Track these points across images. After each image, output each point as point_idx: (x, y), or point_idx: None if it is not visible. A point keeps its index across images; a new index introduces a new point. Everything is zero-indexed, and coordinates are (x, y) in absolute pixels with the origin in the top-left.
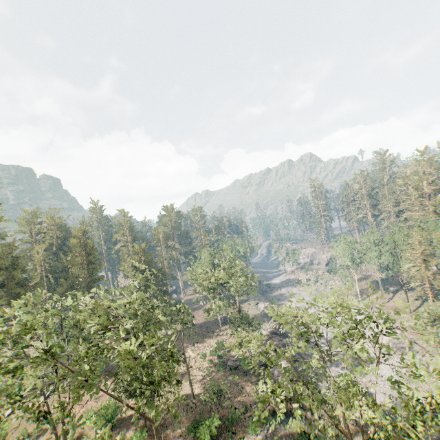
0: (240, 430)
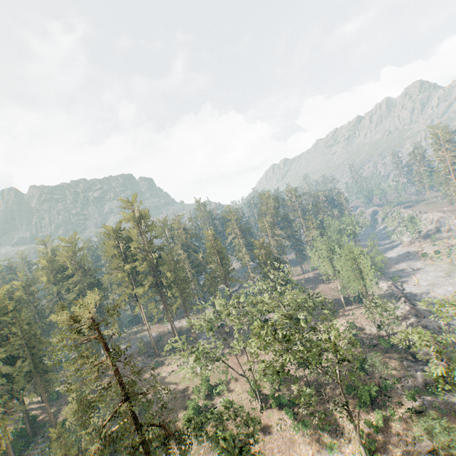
0: (395, 396)
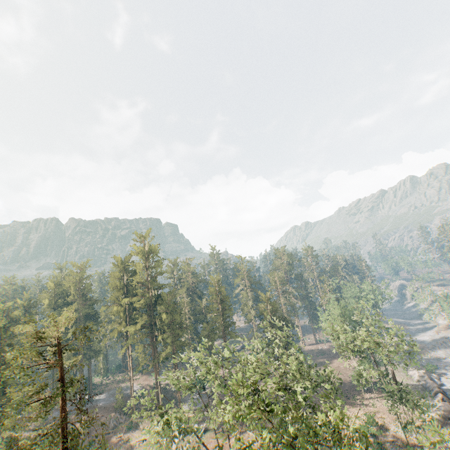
0: None
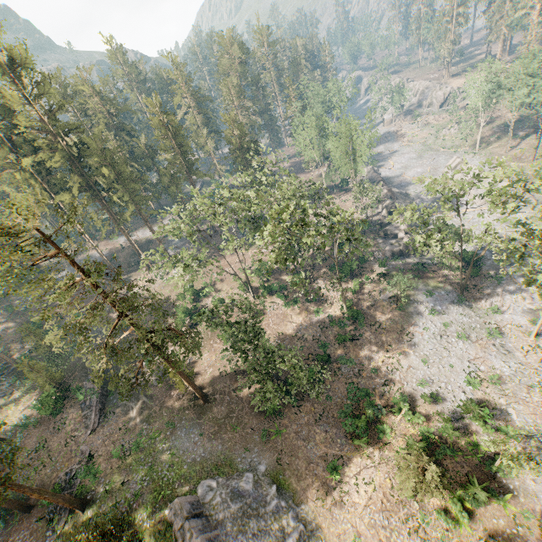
0: (369, 267)
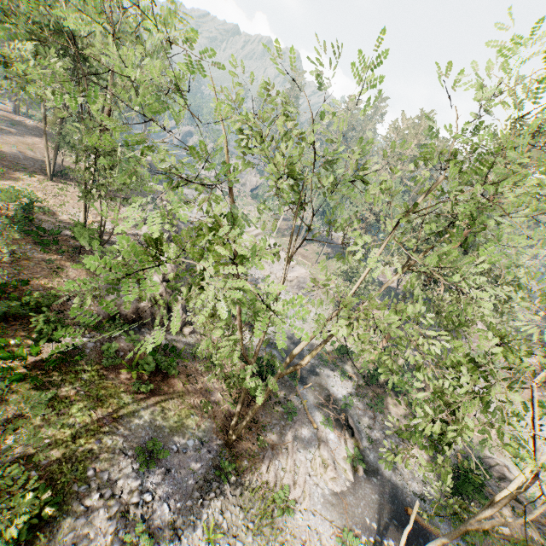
0: (19, 332)
